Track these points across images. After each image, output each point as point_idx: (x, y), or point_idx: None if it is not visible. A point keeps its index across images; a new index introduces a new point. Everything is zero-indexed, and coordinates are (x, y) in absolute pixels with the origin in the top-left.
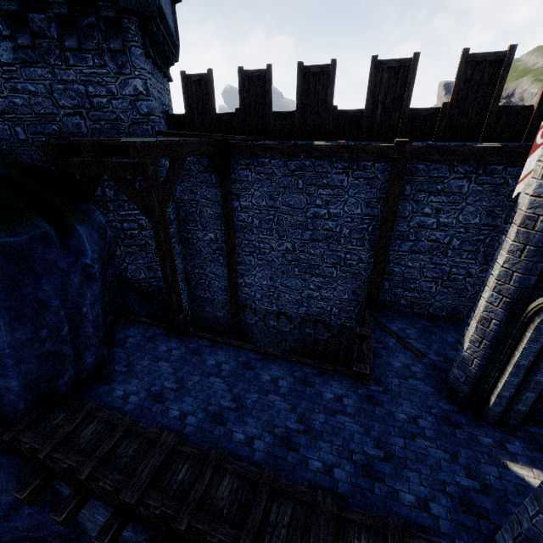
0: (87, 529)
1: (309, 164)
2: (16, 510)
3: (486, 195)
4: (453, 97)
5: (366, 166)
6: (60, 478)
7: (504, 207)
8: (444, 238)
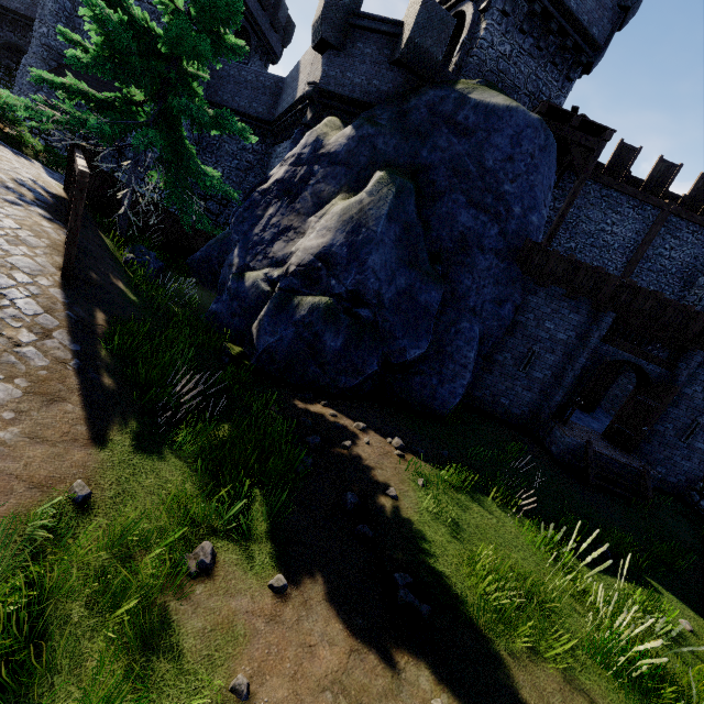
0: (501, 350)
1: (614, 196)
2: (505, 302)
3: (697, 246)
4: (690, 194)
5: (646, 209)
6: (556, 282)
7: (703, 256)
8: (668, 266)
